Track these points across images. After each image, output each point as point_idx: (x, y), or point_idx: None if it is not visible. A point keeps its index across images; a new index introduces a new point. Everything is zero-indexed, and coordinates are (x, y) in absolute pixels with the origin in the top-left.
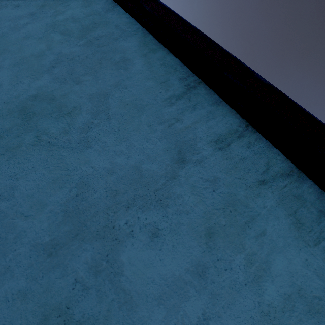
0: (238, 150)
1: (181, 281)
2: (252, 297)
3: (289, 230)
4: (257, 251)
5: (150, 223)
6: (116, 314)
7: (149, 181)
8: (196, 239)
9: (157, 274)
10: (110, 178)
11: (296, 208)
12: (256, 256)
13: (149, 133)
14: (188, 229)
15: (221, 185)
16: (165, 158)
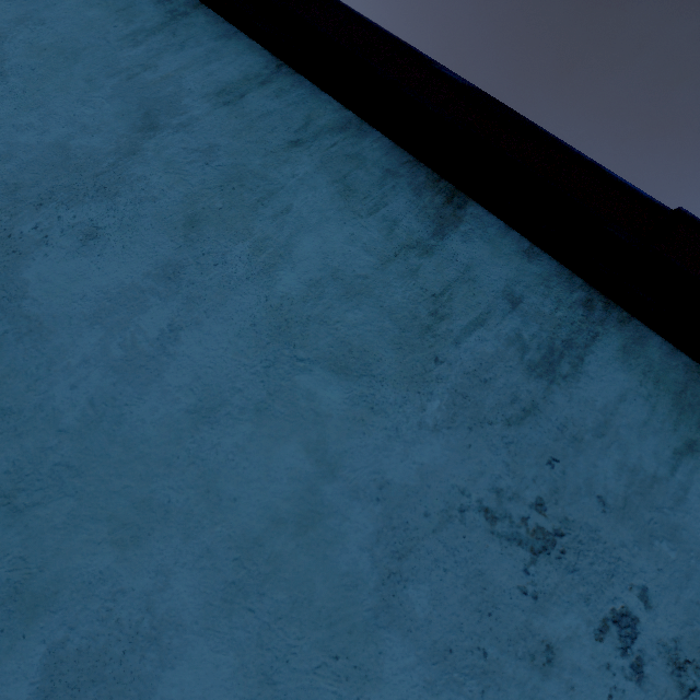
0: (259, 102)
1: (135, 290)
2: (256, 292)
3: (331, 201)
4: (273, 235)
5: (82, 222)
6: (11, 349)
7: (84, 163)
8: (168, 233)
9: (92, 288)
10: (4, 167)
11: (347, 172)
12: (271, 241)
13: (88, 93)
14: (154, 222)
15: (221, 154)
16: (118, 126)
